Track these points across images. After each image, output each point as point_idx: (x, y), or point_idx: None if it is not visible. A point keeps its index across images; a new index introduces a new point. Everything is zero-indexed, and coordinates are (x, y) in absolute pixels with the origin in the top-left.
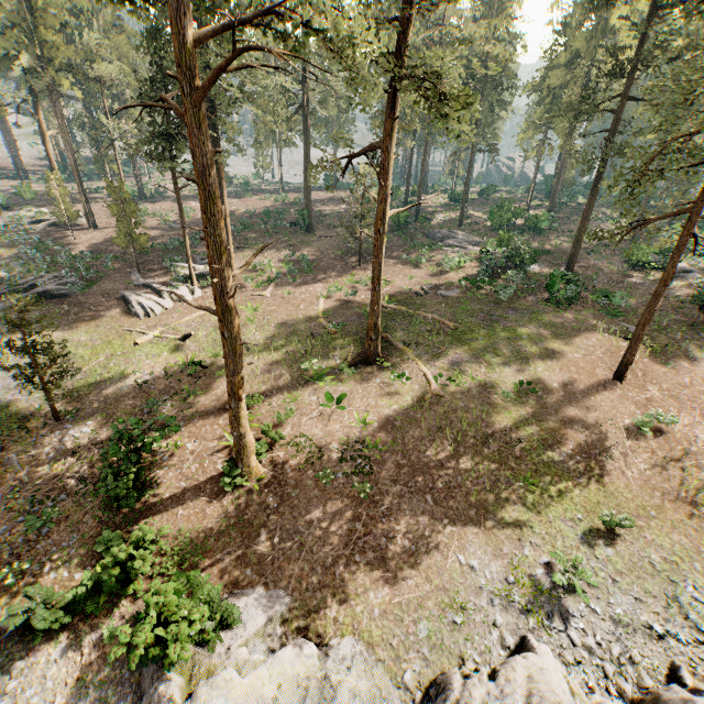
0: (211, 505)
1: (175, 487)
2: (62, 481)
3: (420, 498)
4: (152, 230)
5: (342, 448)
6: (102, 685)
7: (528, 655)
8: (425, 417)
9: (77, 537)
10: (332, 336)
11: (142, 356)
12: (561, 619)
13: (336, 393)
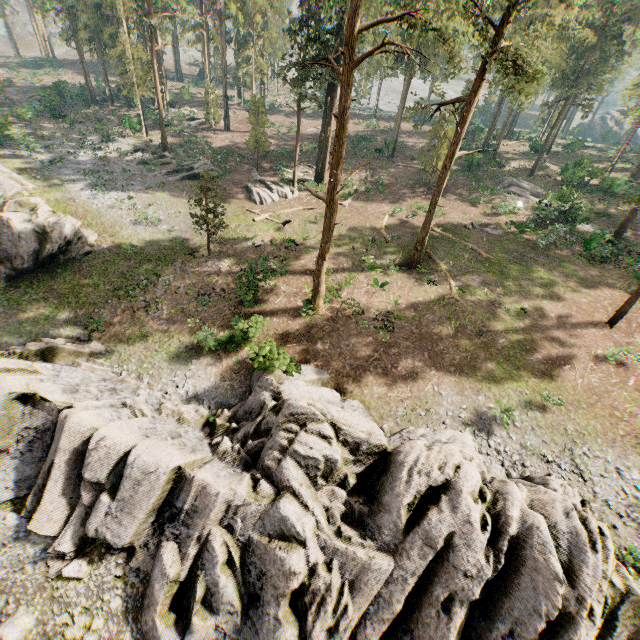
0: (292, 321)
1: (273, 307)
2: (213, 287)
3: (420, 353)
4: (268, 138)
5: (377, 313)
6: (232, 381)
7: (457, 431)
8: (440, 310)
9: (221, 316)
10: (388, 244)
11: (257, 230)
12: (487, 434)
13: (381, 281)
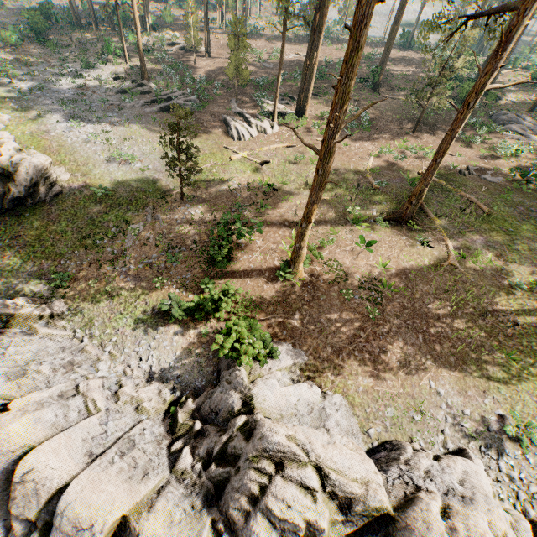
0: (267, 285)
1: (247, 266)
2: (184, 239)
3: (413, 334)
4: (248, 65)
5: (363, 279)
6: (199, 356)
7: (467, 460)
8: (436, 279)
9: (191, 275)
10: (374, 191)
11: (233, 170)
12: (496, 452)
13: (367, 237)
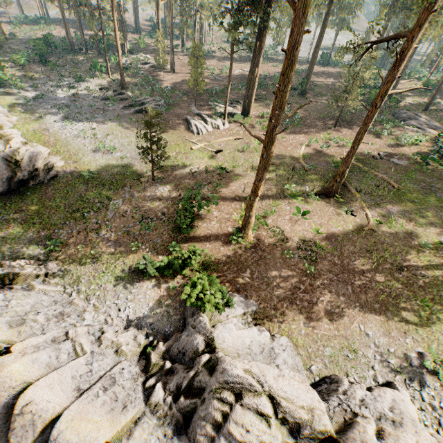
0: (223, 247)
1: (206, 232)
2: (155, 211)
3: (344, 286)
4: (204, 78)
5: (300, 242)
6: (168, 307)
7: (394, 390)
8: (359, 240)
9: (161, 240)
10: (306, 172)
11: (194, 157)
12: (418, 384)
13: (302, 208)
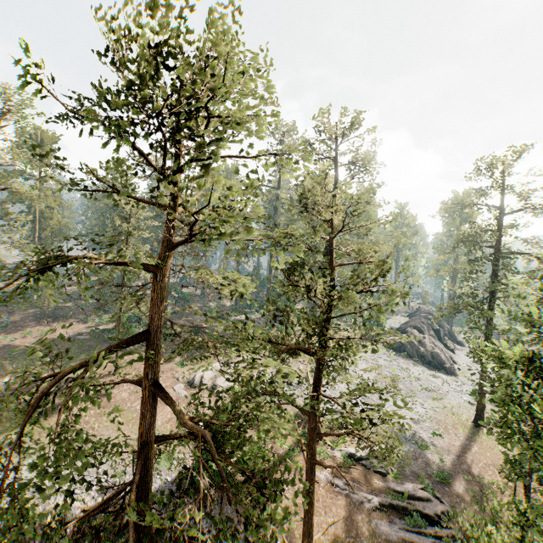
0: None
1: None
2: None
3: None
4: None
5: None
6: None
7: None
8: None
9: None
10: None
11: None
12: None
13: None
